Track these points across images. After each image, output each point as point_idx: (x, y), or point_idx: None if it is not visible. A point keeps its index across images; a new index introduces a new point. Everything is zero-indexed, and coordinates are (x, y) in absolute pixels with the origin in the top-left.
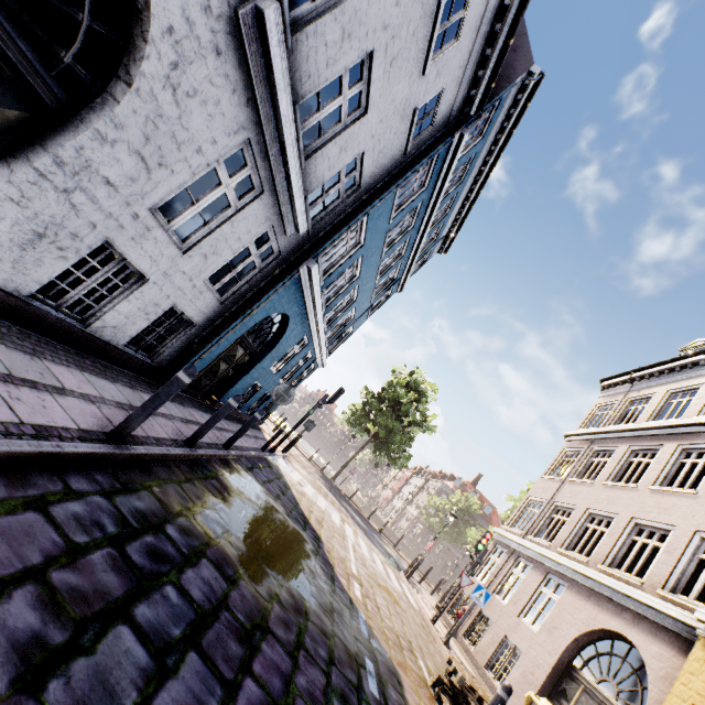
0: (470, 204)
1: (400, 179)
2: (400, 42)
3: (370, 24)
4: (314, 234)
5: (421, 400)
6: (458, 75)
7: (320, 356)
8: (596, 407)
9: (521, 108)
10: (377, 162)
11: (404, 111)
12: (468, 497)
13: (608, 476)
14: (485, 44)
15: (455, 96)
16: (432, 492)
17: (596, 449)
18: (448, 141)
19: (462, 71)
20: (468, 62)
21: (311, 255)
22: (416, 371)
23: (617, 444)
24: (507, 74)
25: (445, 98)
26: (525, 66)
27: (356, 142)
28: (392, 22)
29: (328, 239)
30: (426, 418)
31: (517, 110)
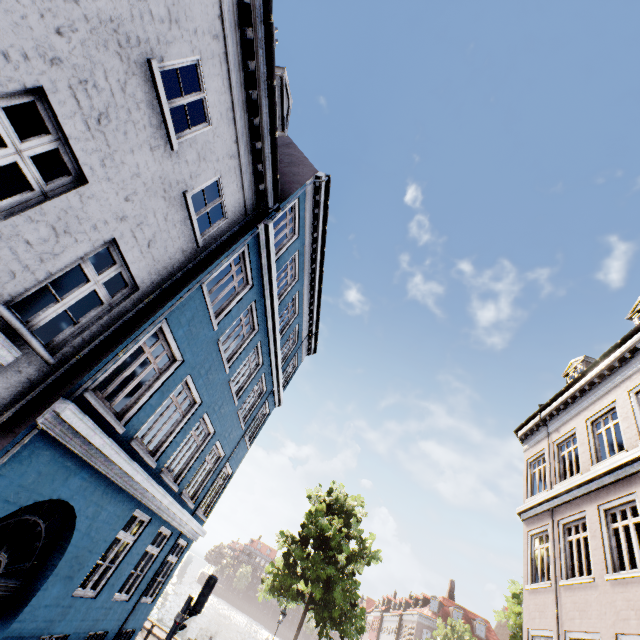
0: (318, 300)
1: (201, 273)
2: (102, 94)
3: (8, 42)
4: (67, 360)
5: (350, 522)
6: (233, 166)
7: (186, 525)
8: (528, 463)
9: (323, 207)
10: (152, 254)
11: (167, 193)
12: (453, 624)
13: (604, 563)
14: (252, 140)
15: (242, 189)
16: (412, 634)
17: (563, 522)
18: (253, 232)
19: (236, 162)
20: (239, 153)
21: (63, 392)
22: (334, 487)
23: (582, 507)
24: (296, 179)
25: (228, 189)
26: (311, 173)
27: (87, 223)
28: (65, 58)
29: (96, 362)
30: (364, 543)
31: (320, 210)
